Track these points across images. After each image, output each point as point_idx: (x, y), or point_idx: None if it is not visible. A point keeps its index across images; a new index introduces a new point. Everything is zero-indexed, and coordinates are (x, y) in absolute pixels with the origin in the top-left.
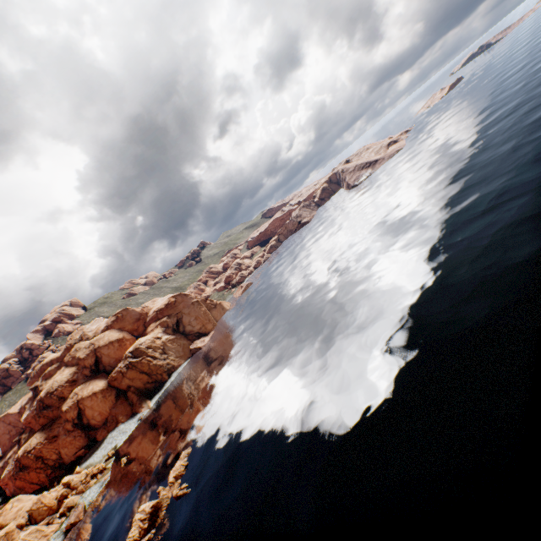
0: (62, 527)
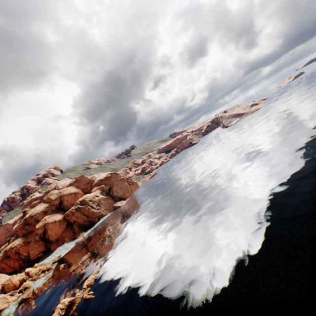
0: (18, 299)
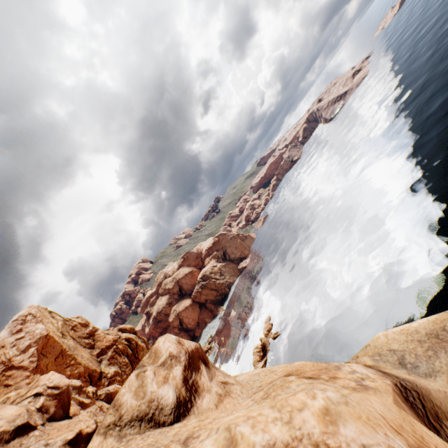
0: None
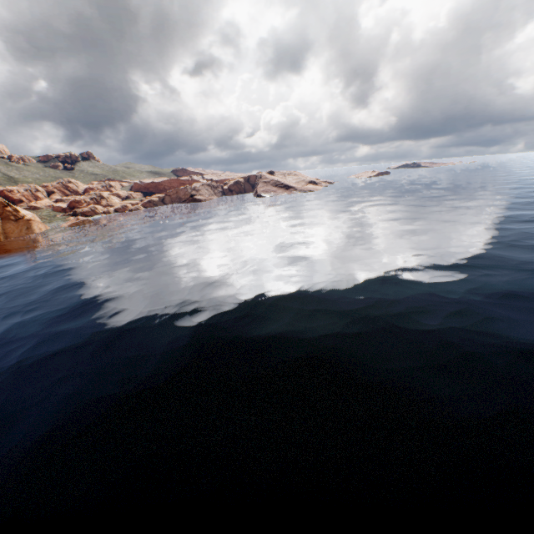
0: None
